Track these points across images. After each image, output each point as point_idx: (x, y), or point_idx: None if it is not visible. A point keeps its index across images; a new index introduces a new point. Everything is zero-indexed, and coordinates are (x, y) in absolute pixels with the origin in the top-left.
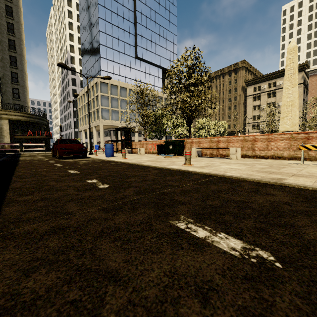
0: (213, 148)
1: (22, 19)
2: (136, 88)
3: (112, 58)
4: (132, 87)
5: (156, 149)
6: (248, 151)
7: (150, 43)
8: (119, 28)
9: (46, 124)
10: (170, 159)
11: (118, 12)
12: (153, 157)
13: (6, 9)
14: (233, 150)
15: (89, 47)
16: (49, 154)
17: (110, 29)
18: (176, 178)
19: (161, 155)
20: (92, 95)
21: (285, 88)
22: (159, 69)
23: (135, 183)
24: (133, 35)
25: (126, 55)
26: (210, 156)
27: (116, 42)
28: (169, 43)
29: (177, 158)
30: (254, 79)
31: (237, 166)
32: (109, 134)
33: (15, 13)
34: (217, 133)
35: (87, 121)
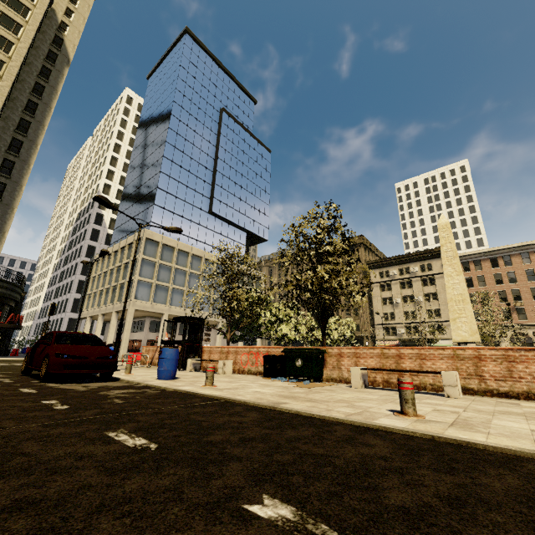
0: (401, 370)
1: (40, 138)
2: (205, 255)
3: (173, 208)
4: (197, 253)
5: (257, 364)
6: (471, 381)
7: (232, 198)
8: (191, 174)
9: (18, 299)
10: (318, 391)
11: (193, 155)
12: (268, 383)
13: (20, 123)
14: (449, 377)
15: (139, 190)
16: (6, 365)
17: (177, 172)
18: (515, 481)
19: (273, 378)
20: (127, 257)
21: (446, 275)
22: (243, 232)
23: (468, 528)
24: (210, 185)
25: (194, 207)
26: (384, 387)
27: (183, 189)
28: (259, 202)
29: (331, 390)
30: (378, 260)
31: (531, 423)
32: (140, 328)
33: (32, 130)
34: (341, 339)
35: (104, 300)
